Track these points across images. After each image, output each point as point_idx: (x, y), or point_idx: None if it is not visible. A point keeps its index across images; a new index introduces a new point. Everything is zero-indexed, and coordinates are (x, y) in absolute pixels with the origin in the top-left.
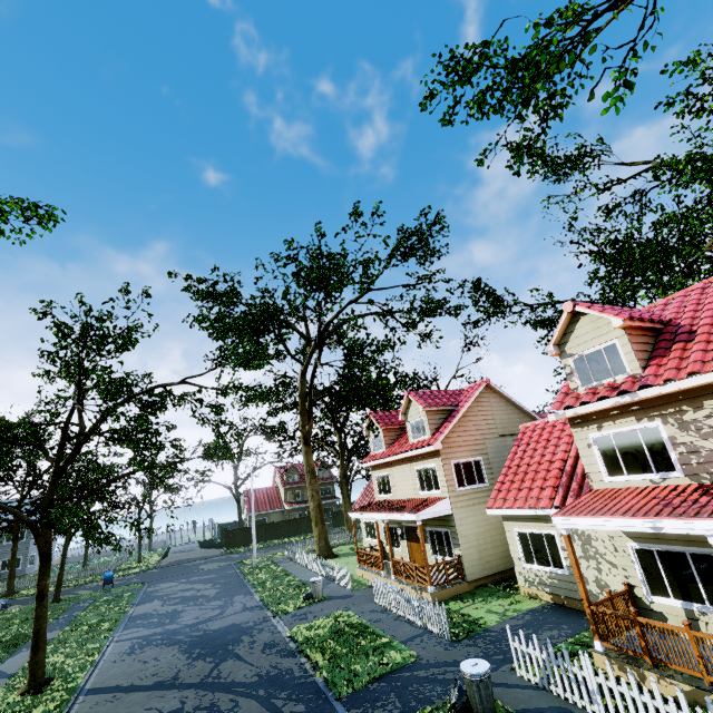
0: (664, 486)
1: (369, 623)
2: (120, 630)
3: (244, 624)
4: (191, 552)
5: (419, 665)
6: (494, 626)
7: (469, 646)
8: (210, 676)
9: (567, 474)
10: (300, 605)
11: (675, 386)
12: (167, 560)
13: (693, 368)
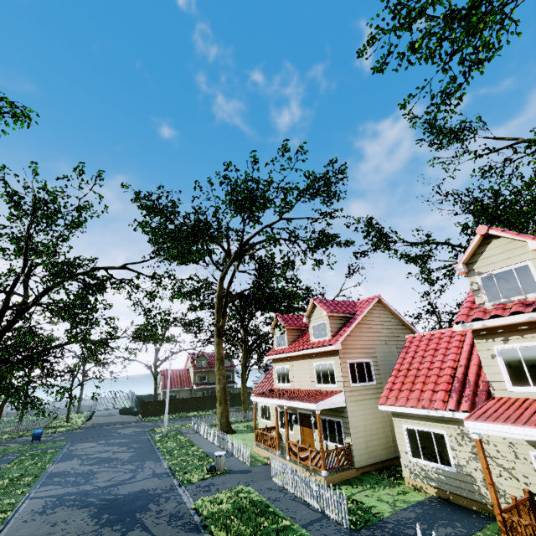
0: None
1: (268, 501)
2: (38, 486)
3: (152, 491)
4: (111, 416)
5: None
6: (388, 517)
7: None
8: None
9: (459, 380)
10: (204, 476)
11: None
12: (91, 422)
13: None
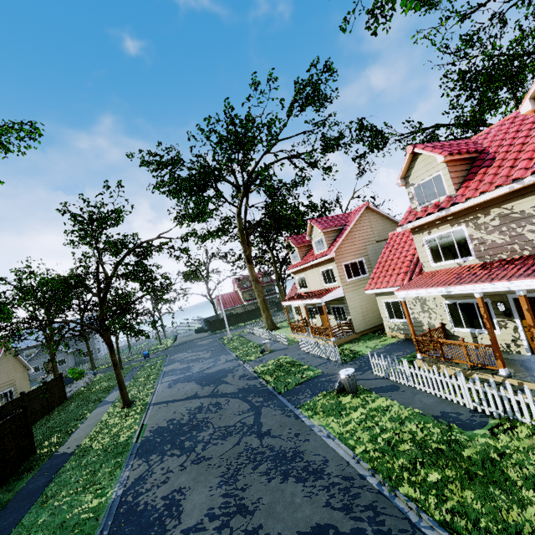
0: (464, 266)
1: (297, 360)
2: (161, 378)
3: (228, 368)
4: (190, 336)
5: (322, 376)
6: (367, 354)
7: (351, 365)
8: (213, 392)
9: (414, 263)
10: (258, 356)
11: (472, 202)
12: (177, 342)
13: (483, 188)
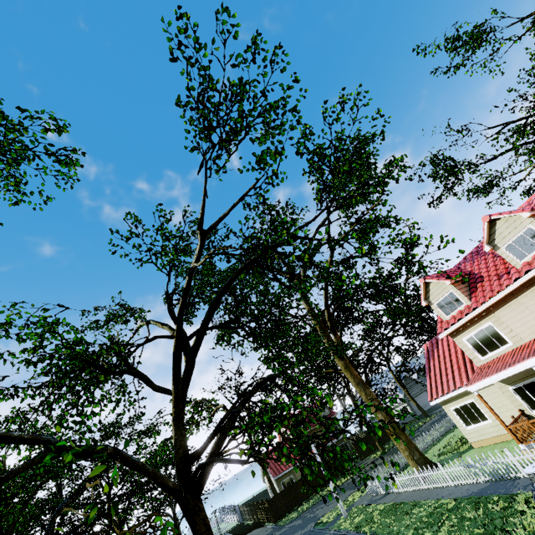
0: None
1: None
2: None
3: None
4: None
5: None
6: None
7: None
8: None
9: None
10: None
11: None
12: None
13: None
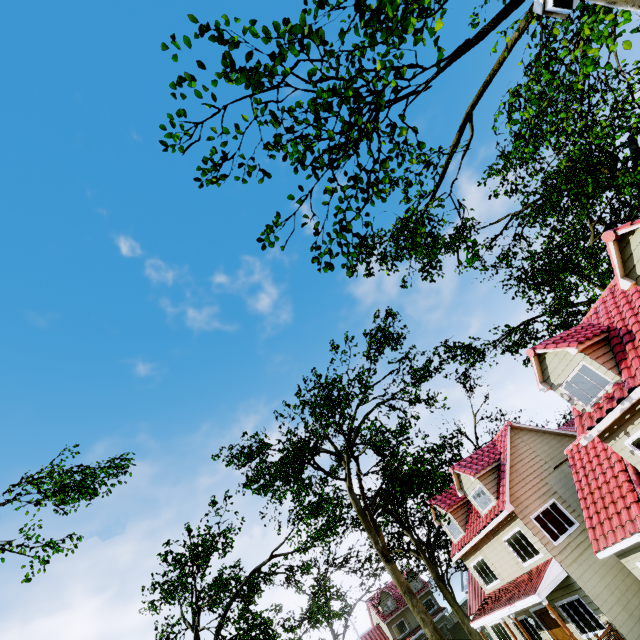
0: None
1: None
2: None
3: None
4: None
5: None
6: None
7: None
8: None
9: (636, 483)
10: None
11: None
12: None
13: None
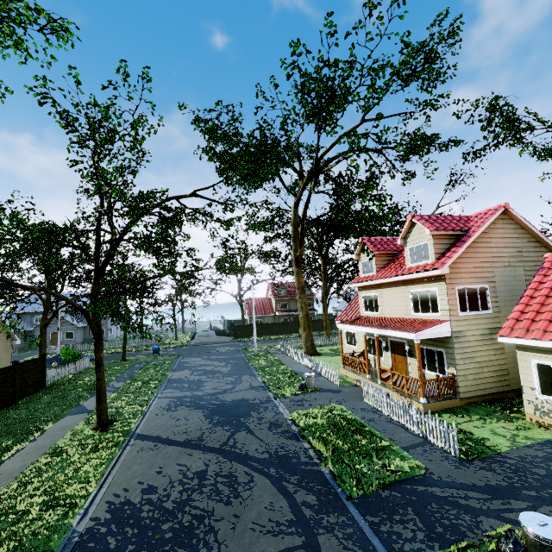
0: None
1: (363, 421)
2: (162, 388)
3: (251, 400)
4: (209, 337)
5: (431, 480)
6: (507, 452)
7: (485, 470)
8: (227, 444)
9: None
10: (296, 392)
11: None
12: (194, 341)
13: None
